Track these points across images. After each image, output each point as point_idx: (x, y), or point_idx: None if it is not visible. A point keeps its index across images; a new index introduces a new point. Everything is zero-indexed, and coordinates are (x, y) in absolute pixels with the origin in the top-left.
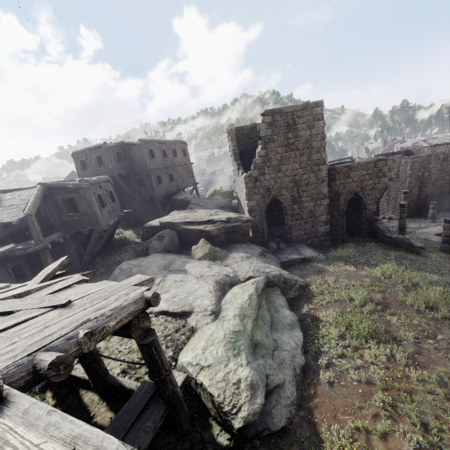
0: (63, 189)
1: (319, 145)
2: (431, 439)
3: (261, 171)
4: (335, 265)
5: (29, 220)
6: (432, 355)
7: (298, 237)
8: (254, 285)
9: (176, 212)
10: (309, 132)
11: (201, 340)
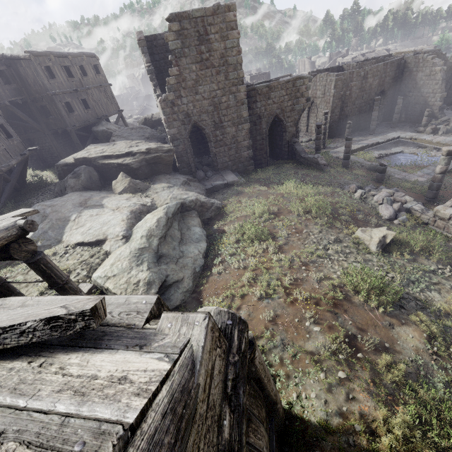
0: None
1: (235, 62)
2: (269, 292)
3: (177, 93)
4: (251, 187)
5: None
6: (294, 244)
7: (224, 164)
8: (165, 210)
9: (93, 146)
10: (223, 45)
11: (111, 259)
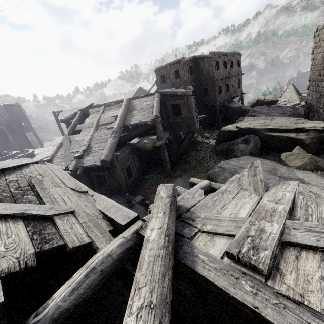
0: (172, 96)
1: None
2: None
3: None
4: None
5: (156, 121)
6: None
7: None
8: None
9: (251, 119)
10: None
11: None
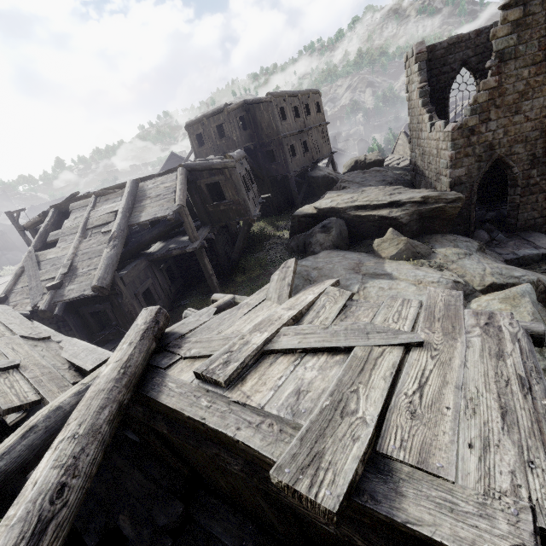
0: (206, 171)
1: None
2: None
3: (483, 116)
4: None
5: (182, 213)
6: None
7: (527, 221)
8: (528, 298)
9: (334, 194)
10: None
11: None
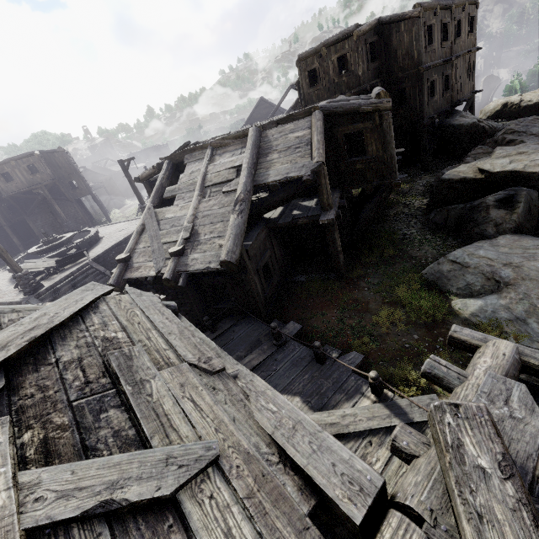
0: (348, 115)
1: None
2: None
3: None
4: None
5: (320, 172)
6: None
7: None
8: None
9: (512, 150)
10: None
11: None
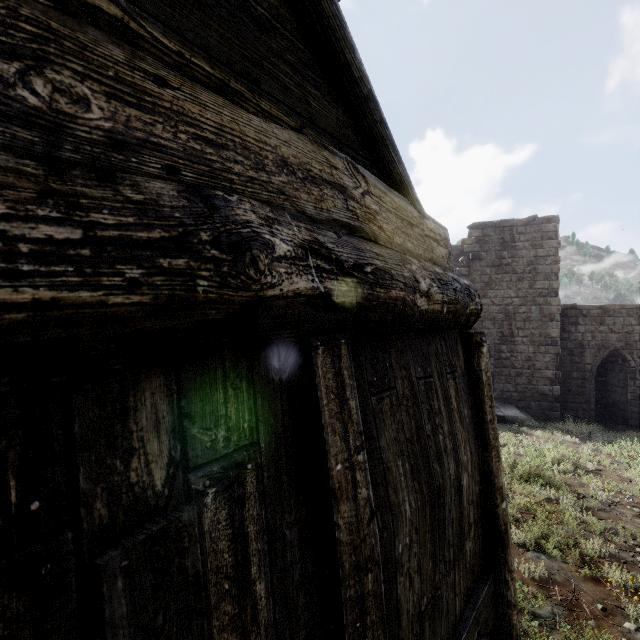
0: None
1: (548, 271)
2: (544, 545)
3: None
4: (547, 431)
5: None
6: (624, 517)
7: (504, 392)
8: None
9: None
10: (533, 252)
11: None
